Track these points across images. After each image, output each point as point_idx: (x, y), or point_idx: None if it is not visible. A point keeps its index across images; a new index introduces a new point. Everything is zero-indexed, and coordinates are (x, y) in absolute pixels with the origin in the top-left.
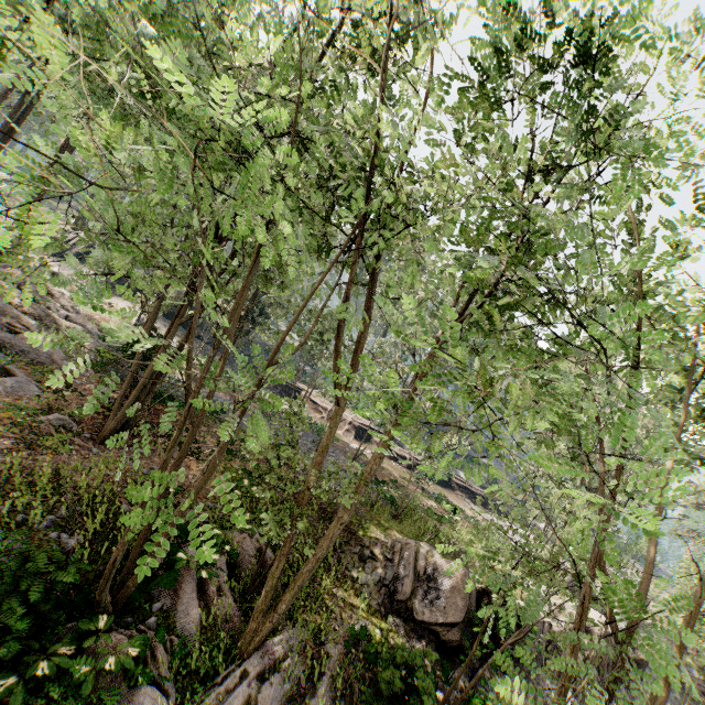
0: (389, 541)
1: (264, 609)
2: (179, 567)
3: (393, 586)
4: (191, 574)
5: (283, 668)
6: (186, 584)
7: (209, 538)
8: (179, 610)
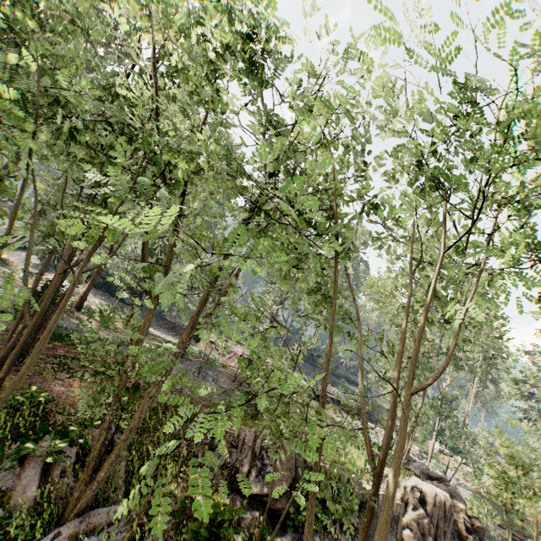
0: (236, 432)
1: (87, 479)
2: (25, 454)
3: (235, 468)
4: (38, 461)
5: (105, 533)
6: (32, 469)
7: (68, 434)
8: (17, 490)
